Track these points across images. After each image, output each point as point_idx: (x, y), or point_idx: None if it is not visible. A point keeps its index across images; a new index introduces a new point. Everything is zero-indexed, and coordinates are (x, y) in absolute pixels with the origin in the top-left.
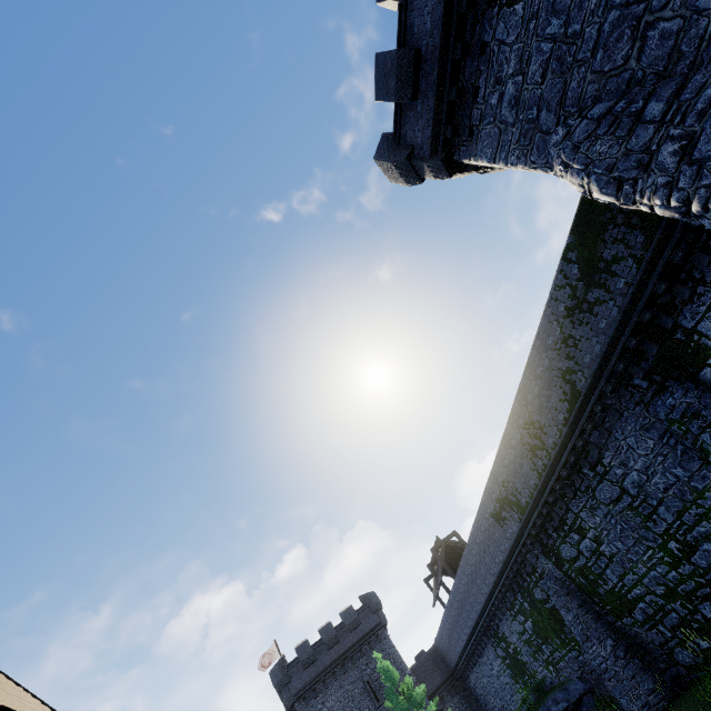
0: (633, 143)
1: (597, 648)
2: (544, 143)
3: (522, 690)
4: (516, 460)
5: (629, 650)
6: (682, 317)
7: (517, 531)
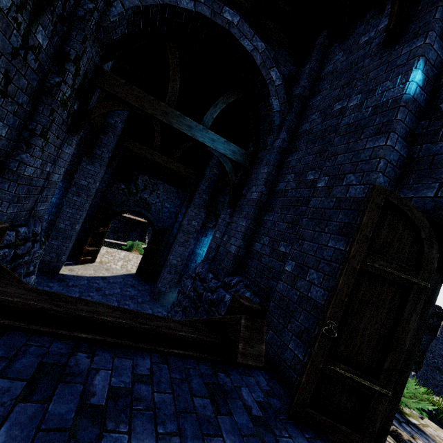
0: None
1: None
2: None
3: None
4: None
5: None
6: None
7: None
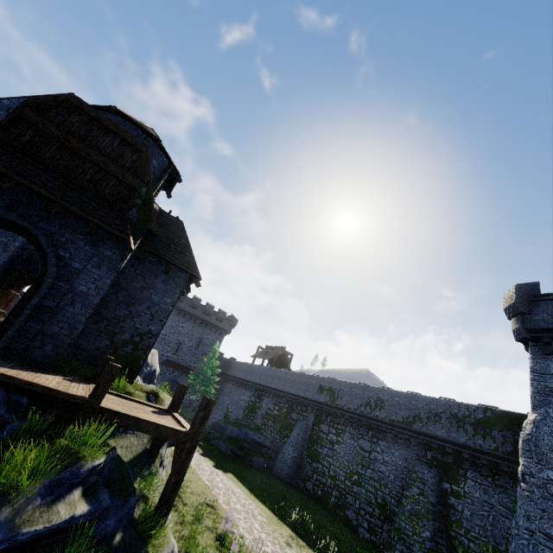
0: (550, 456)
1: (291, 450)
2: (547, 403)
3: (243, 413)
4: (357, 395)
5: (297, 463)
6: (472, 472)
7: (320, 401)
